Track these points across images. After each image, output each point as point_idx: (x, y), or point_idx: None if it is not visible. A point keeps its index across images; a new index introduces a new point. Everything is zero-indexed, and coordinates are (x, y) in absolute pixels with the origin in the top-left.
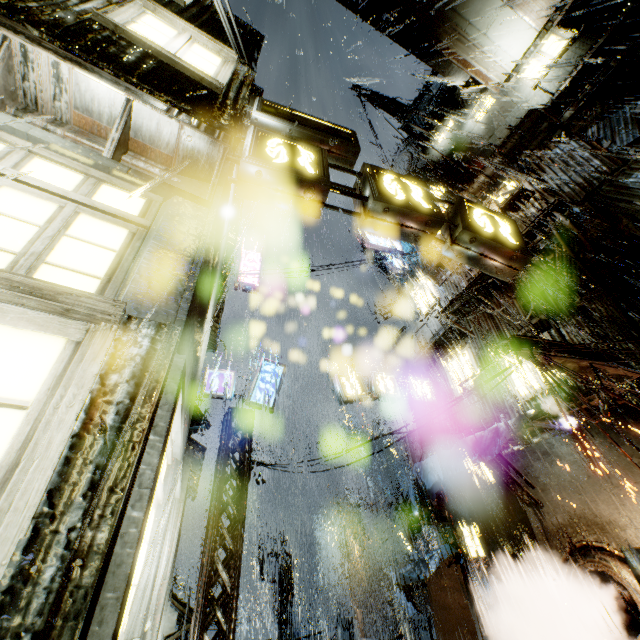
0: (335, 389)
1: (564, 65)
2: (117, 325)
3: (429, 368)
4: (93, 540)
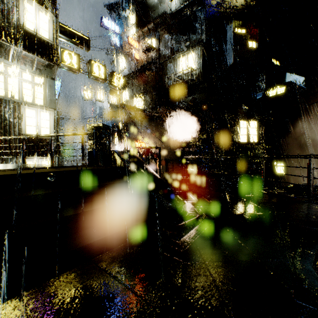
0: (81, 95)
1: (179, 1)
2: (53, 111)
3: (117, 93)
4: (58, 130)
